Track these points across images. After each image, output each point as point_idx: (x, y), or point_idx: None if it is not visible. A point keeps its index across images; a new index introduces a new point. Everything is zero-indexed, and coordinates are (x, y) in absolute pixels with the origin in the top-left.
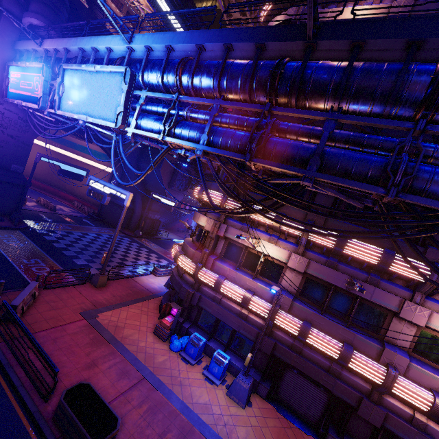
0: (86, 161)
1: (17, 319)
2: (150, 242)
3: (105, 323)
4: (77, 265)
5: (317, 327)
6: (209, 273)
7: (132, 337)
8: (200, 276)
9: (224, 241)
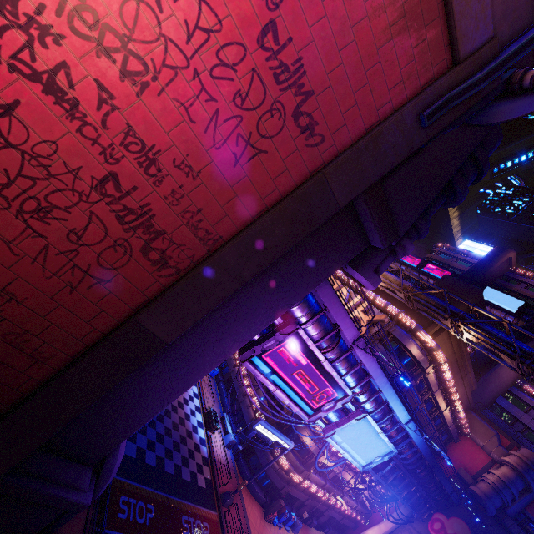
0: None
1: None
2: None
3: None
4: (192, 483)
5: (330, 492)
6: (307, 482)
7: None
8: (302, 484)
9: None
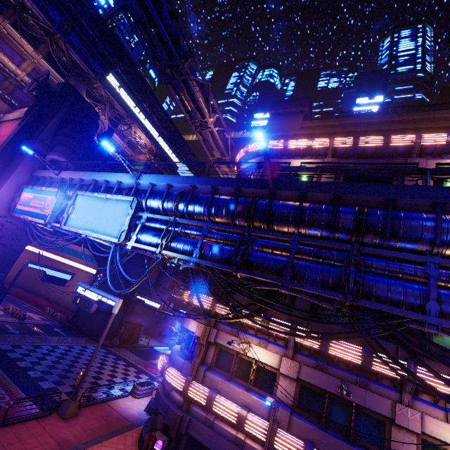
0: (70, 262)
1: None
2: (128, 352)
3: None
4: (43, 389)
5: (321, 448)
6: (200, 387)
7: None
8: (190, 391)
9: (215, 348)
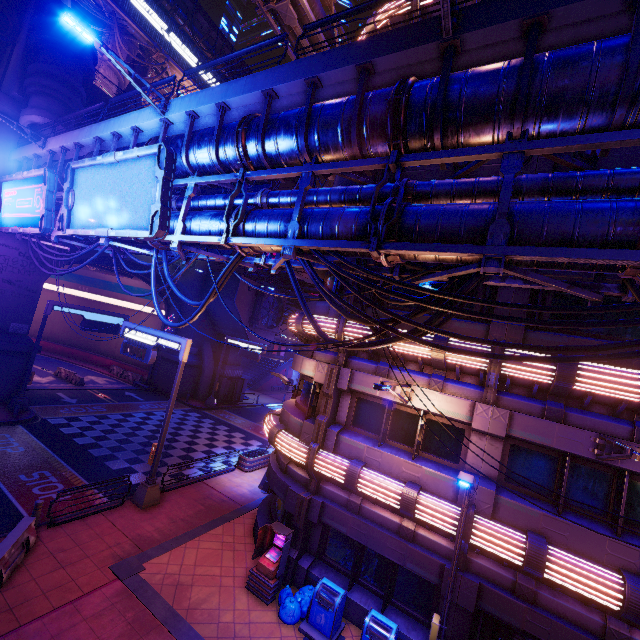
0: (128, 305)
1: None
2: (231, 414)
3: (156, 581)
4: (112, 470)
5: (558, 543)
6: (333, 459)
7: (206, 605)
8: (318, 466)
9: (350, 398)
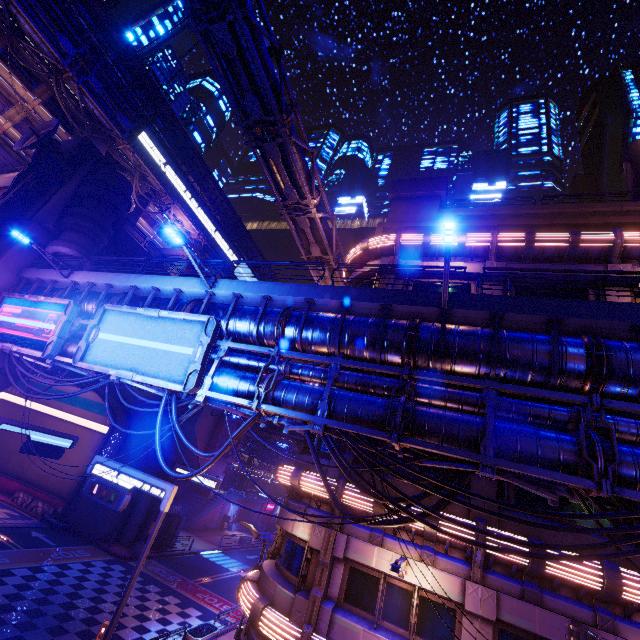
0: (62, 415)
1: None
2: (161, 566)
3: None
4: None
5: None
6: None
7: None
8: None
9: (343, 567)
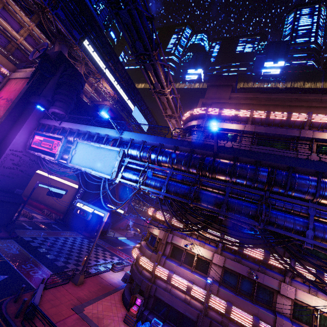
0: (58, 179)
1: (45, 315)
2: (102, 241)
3: (90, 315)
4: (59, 266)
5: (236, 305)
6: (163, 269)
7: (110, 326)
8: (157, 271)
9: (170, 245)
